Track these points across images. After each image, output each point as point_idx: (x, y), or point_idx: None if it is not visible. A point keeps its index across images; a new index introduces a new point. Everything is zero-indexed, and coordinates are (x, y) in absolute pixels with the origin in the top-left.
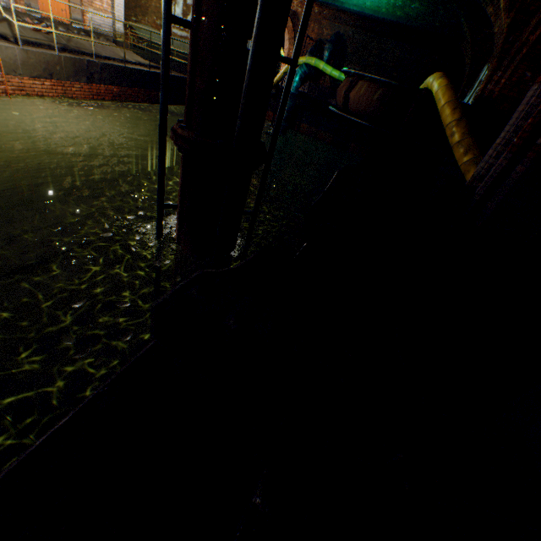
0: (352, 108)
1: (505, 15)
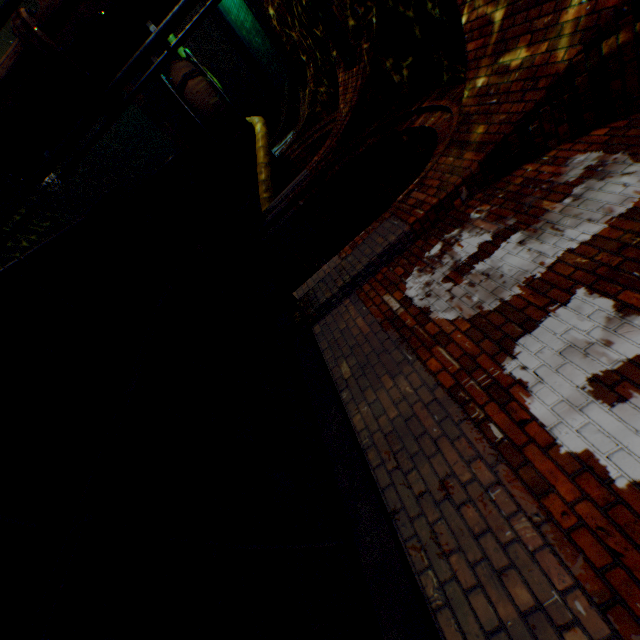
0: (188, 97)
1: (308, 110)
